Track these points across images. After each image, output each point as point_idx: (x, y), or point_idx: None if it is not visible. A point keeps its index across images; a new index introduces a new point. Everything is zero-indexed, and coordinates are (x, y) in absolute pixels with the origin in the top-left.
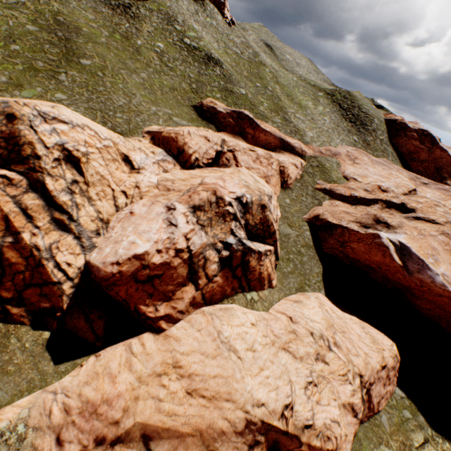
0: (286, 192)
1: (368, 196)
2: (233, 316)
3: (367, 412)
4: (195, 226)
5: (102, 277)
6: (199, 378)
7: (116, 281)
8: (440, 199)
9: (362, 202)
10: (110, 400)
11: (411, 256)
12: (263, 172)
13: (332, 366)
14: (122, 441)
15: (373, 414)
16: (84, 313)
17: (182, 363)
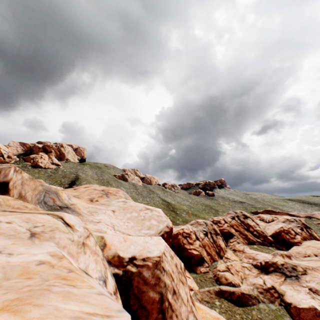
0: None
1: None
2: (315, 240)
3: None
4: (286, 224)
5: (277, 232)
6: (317, 247)
7: (280, 232)
8: None
9: None
10: (300, 251)
11: None
12: None
13: None
14: (310, 256)
15: None
16: (277, 244)
17: (310, 245)
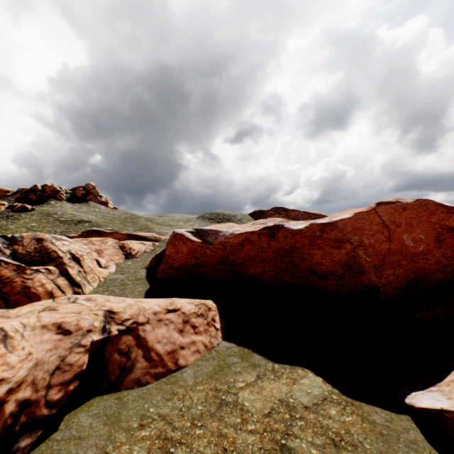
0: (131, 259)
1: None
2: None
3: (149, 367)
4: None
5: None
6: None
7: None
8: None
9: None
10: None
11: (208, 233)
12: (96, 248)
13: (63, 311)
14: None
15: (168, 372)
16: None
17: None
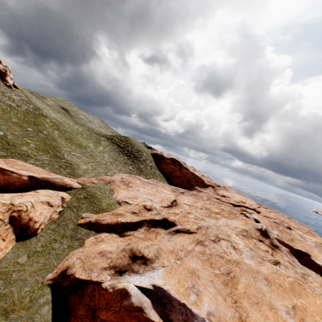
0: (26, 243)
1: (135, 219)
2: None
3: None
4: None
5: None
6: None
7: None
8: (193, 202)
9: (130, 227)
10: None
11: (173, 303)
12: None
13: None
14: None
15: None
16: None
17: None
